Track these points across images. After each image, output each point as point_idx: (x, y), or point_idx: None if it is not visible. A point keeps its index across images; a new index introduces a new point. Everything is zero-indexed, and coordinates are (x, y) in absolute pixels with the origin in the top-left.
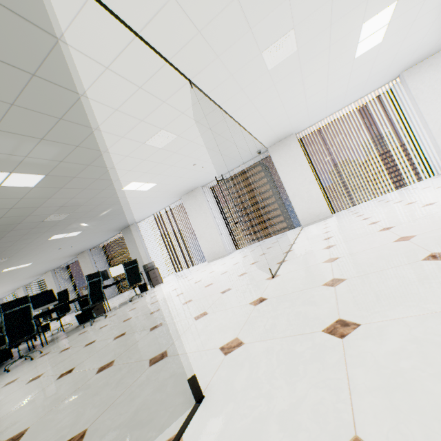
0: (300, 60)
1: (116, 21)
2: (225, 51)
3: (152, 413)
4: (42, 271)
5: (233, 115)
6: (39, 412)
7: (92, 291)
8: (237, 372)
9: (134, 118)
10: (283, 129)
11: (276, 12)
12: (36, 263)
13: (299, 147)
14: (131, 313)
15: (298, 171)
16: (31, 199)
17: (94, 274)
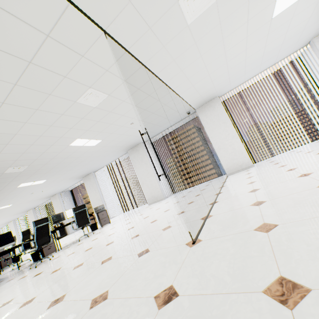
0: (220, 15)
1: None
2: None
3: None
4: (24, 209)
5: (159, 75)
6: None
7: (39, 235)
8: None
9: (55, 74)
10: (208, 91)
11: None
12: (16, 204)
13: (222, 108)
14: (66, 259)
15: (222, 127)
16: None
17: (42, 219)
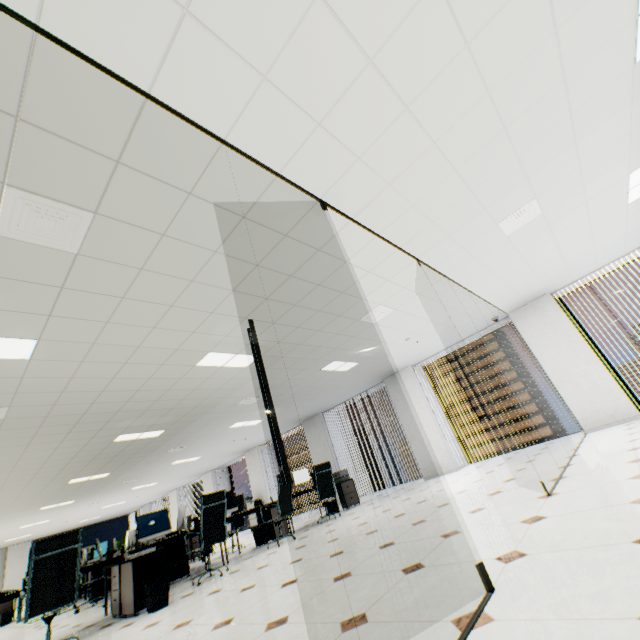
0: (547, 220)
1: (363, 230)
2: (457, 230)
3: (437, 601)
4: (203, 469)
5: (461, 282)
6: (288, 606)
7: (282, 497)
8: (527, 573)
9: (355, 298)
10: (530, 289)
11: (513, 191)
12: (204, 457)
13: (559, 311)
14: (332, 534)
15: (562, 344)
16: (238, 379)
17: None
